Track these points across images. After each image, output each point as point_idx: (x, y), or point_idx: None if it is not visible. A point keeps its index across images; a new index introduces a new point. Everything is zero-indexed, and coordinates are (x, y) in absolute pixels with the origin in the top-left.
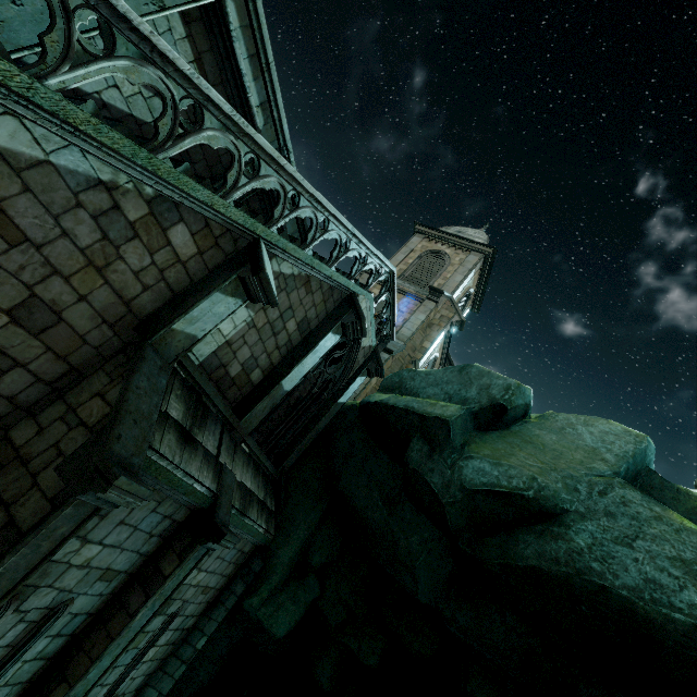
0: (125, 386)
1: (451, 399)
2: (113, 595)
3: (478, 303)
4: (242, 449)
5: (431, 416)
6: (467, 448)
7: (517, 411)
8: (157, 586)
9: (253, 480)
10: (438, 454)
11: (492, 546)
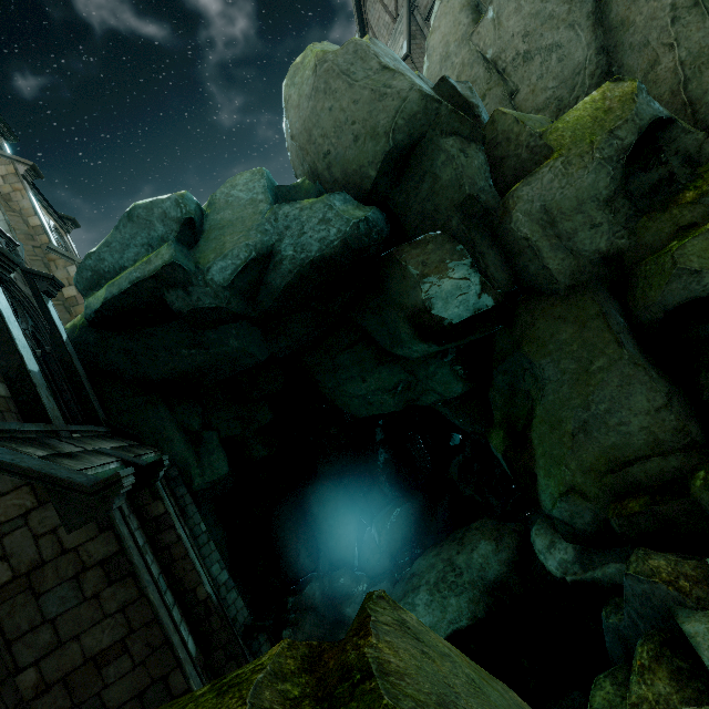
0: (7, 468)
1: (152, 246)
2: (155, 556)
3: (4, 128)
4: (77, 438)
5: (160, 270)
6: (201, 265)
7: (198, 214)
8: (169, 519)
9: (110, 443)
10: (191, 287)
11: (264, 298)
